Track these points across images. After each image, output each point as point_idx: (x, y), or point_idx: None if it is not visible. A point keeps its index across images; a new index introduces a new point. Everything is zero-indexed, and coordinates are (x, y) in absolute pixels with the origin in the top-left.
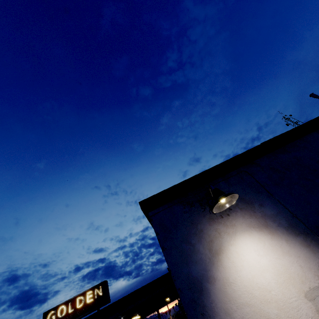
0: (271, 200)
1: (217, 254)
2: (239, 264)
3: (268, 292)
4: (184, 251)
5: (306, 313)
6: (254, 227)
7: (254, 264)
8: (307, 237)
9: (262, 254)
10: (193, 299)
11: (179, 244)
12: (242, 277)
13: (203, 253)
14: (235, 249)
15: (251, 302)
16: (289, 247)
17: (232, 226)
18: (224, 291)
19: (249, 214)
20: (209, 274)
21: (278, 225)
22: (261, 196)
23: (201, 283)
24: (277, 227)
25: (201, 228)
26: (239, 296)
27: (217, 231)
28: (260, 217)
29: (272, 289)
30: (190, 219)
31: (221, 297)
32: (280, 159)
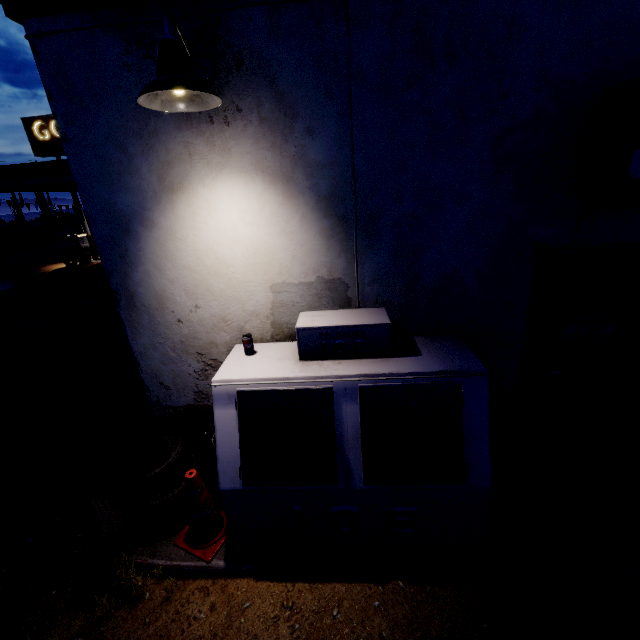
0: (340, 128)
1: (170, 192)
2: (202, 220)
3: (226, 267)
4: (109, 161)
5: (258, 300)
6: (264, 172)
7: (227, 229)
8: (340, 225)
9: (248, 221)
10: (111, 237)
11: (101, 143)
12: (199, 238)
13: (145, 180)
14: (206, 196)
15: (196, 268)
16: (299, 228)
17: (223, 152)
18: (163, 245)
19: (272, 140)
20: (147, 215)
21: (310, 187)
22: (327, 109)
23: (129, 223)
24: (306, 190)
25: (156, 126)
26: (183, 257)
27: (187, 149)
28: (290, 156)
29: (234, 266)
30: (136, 94)
31: (155, 249)
32: (472, 4)
